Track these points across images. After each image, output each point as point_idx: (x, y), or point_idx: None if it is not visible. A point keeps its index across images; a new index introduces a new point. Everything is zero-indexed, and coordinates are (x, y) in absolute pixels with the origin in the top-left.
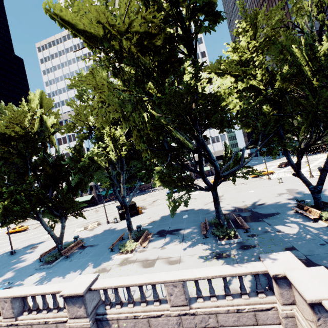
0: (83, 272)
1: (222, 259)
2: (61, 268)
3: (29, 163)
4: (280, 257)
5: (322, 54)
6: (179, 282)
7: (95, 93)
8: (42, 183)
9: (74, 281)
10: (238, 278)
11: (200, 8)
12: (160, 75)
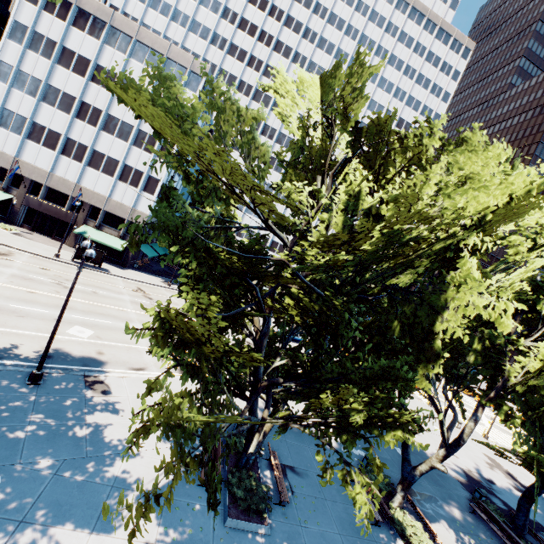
0: None
1: None
2: None
3: None
4: None
5: None
6: None
7: None
8: None
9: None
10: None
11: None
12: None
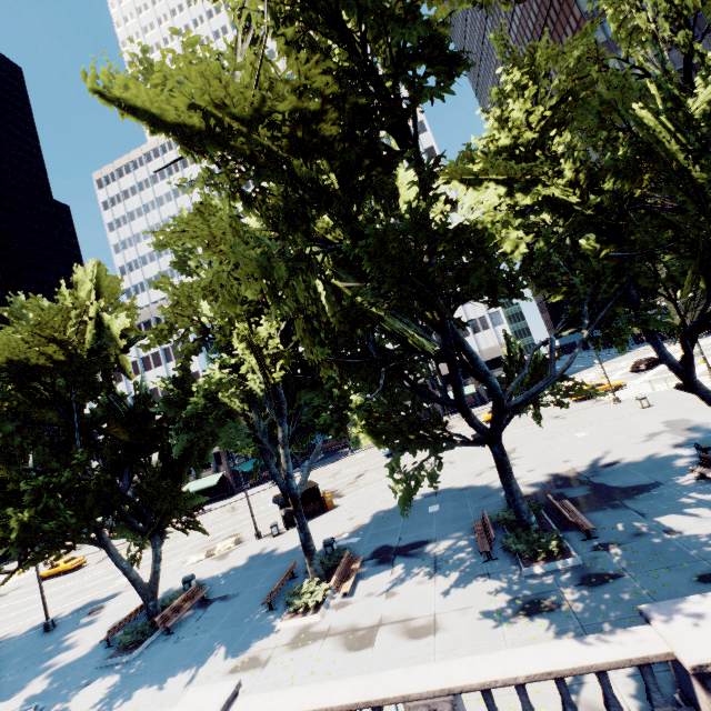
0: (206, 672)
1: (541, 617)
2: (154, 661)
3: (78, 418)
4: (698, 611)
5: (697, 114)
6: (443, 698)
7: (208, 252)
8: (107, 461)
9: (180, 706)
10: None
11: (417, 50)
12: (344, 198)
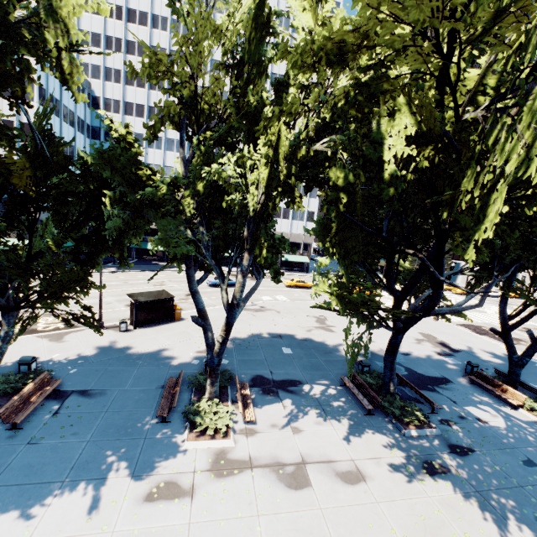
0: (107, 495)
1: (443, 478)
2: (5, 469)
3: None
4: None
5: None
6: None
7: (373, 3)
8: None
9: None
10: (509, 533)
11: None
12: None
